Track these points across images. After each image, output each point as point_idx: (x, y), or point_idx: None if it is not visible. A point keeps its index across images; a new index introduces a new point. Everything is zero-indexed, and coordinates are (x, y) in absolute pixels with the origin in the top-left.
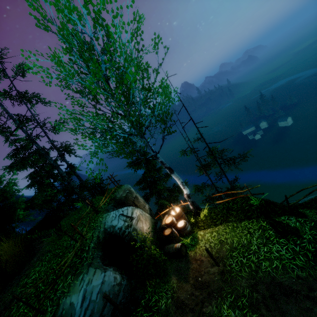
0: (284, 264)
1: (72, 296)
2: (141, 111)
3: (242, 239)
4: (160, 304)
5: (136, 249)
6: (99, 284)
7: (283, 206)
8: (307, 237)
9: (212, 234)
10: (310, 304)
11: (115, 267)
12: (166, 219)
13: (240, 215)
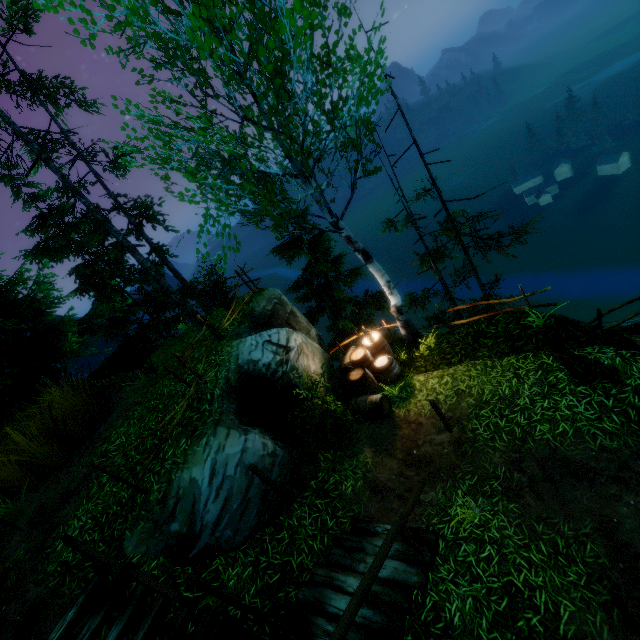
0: (578, 428)
1: (192, 470)
2: (308, 117)
3: (501, 387)
4: (344, 488)
5: (299, 402)
6: (237, 452)
7: (592, 329)
8: (633, 382)
9: (442, 380)
10: (617, 489)
11: (263, 428)
12: (353, 354)
13: (502, 345)
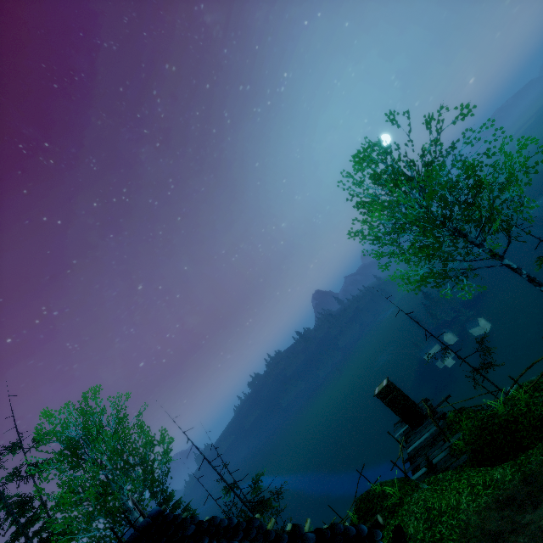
0: None
1: None
2: (126, 487)
3: None
4: None
5: None
6: None
7: None
8: None
9: None
10: None
11: None
12: None
13: None
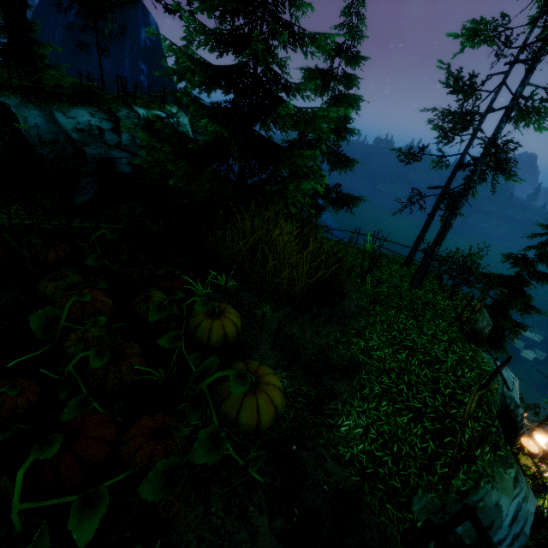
0: None
1: (501, 495)
2: None
3: None
4: None
5: None
6: (532, 513)
7: None
8: None
9: None
10: None
11: None
12: (523, 438)
13: None
